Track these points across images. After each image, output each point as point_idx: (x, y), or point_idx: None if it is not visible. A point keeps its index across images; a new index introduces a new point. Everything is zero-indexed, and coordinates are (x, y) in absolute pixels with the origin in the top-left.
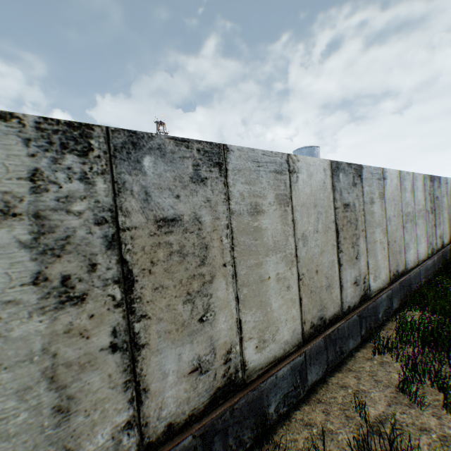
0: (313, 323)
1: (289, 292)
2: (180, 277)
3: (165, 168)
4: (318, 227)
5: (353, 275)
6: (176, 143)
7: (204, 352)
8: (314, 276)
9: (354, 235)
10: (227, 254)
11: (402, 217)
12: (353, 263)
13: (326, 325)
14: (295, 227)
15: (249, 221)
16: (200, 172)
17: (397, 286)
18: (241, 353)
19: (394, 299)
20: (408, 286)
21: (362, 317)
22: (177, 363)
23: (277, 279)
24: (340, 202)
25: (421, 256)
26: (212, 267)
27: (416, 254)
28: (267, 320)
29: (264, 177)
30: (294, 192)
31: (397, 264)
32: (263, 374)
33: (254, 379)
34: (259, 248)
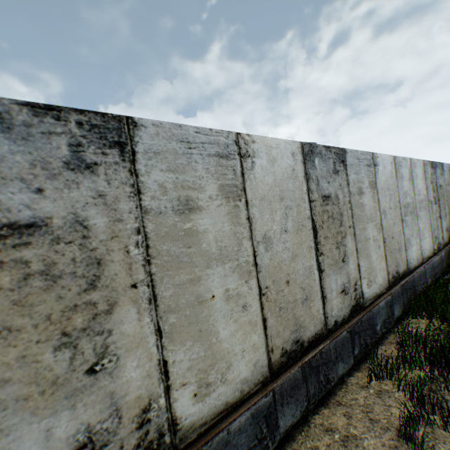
0: (286, 349)
1: (246, 313)
2: (48, 311)
3: (12, 147)
4: (288, 226)
5: (340, 281)
6: (35, 112)
7: (98, 418)
8: (284, 288)
9: (339, 232)
10: (138, 269)
11: (400, 209)
12: (339, 268)
13: (305, 348)
14: (252, 227)
15: (176, 222)
16: (84, 154)
17: (399, 290)
18: (168, 407)
19: (396, 305)
20: (412, 288)
21: (354, 332)
22: (45, 443)
23: (226, 297)
24: (317, 193)
25: (426, 253)
26: (111, 290)
27: (419, 250)
28: (212, 354)
29: (200, 162)
30: (248, 181)
31: (397, 264)
32: (208, 430)
33: (193, 440)
34: (195, 258)
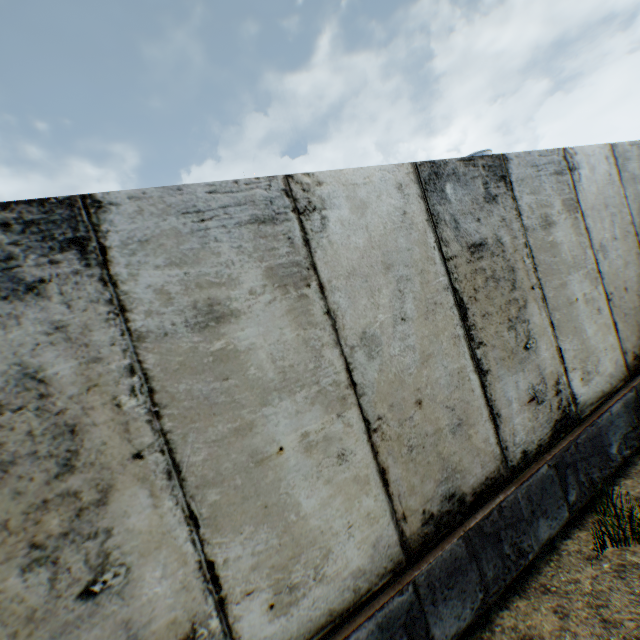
0: (431, 512)
1: (346, 466)
2: (3, 517)
3: None
4: (406, 310)
5: (524, 384)
6: None
7: None
8: (414, 414)
9: (512, 301)
10: (141, 429)
11: (635, 236)
12: (519, 361)
13: (468, 506)
14: (338, 324)
15: (195, 344)
16: (21, 271)
17: None
18: (227, 631)
19: None
20: None
21: (565, 465)
22: None
23: (305, 446)
24: (457, 244)
25: None
26: (100, 469)
27: None
28: (292, 540)
29: (224, 239)
30: (319, 251)
31: None
32: None
33: None
34: (239, 394)
